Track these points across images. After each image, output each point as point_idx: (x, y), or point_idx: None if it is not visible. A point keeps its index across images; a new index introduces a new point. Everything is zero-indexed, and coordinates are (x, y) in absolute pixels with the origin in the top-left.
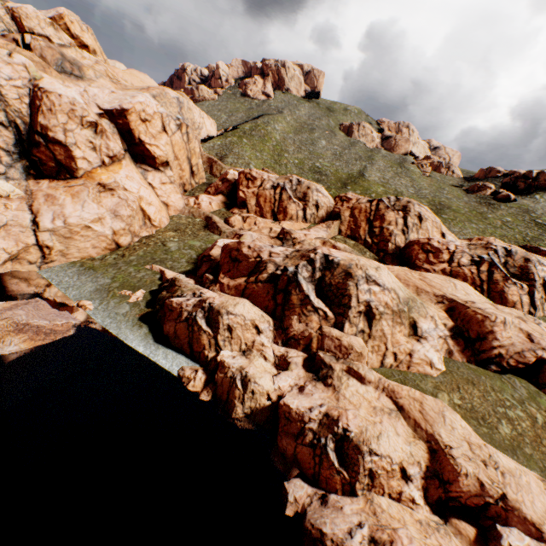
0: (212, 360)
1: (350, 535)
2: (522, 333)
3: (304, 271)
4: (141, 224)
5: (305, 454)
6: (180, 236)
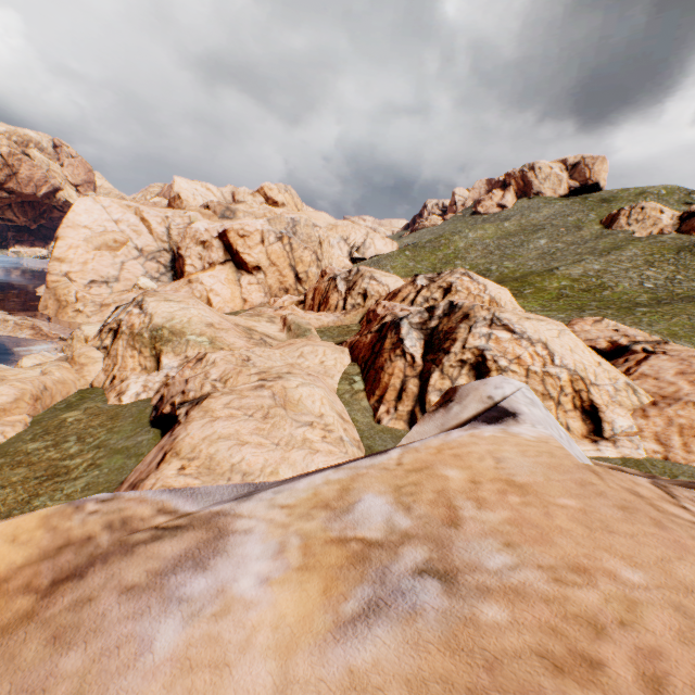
0: None
1: None
2: (200, 373)
3: None
4: None
5: None
6: None
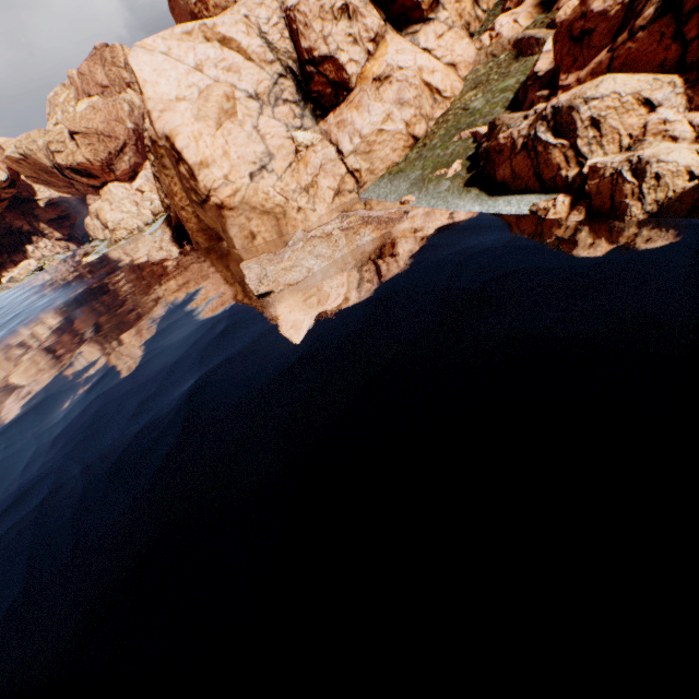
0: (575, 179)
1: None
2: None
3: None
4: (430, 105)
5: None
6: (483, 90)
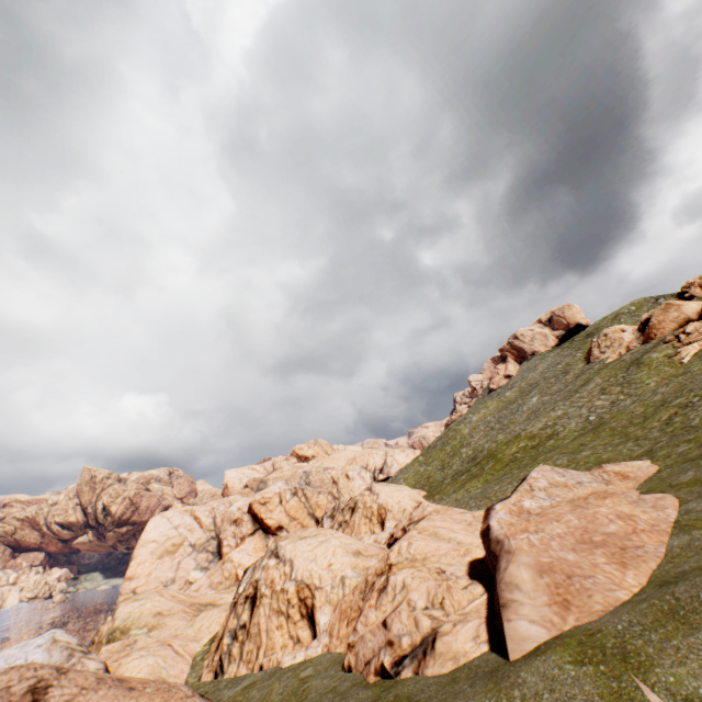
0: None
1: None
2: None
3: None
4: None
5: None
6: None
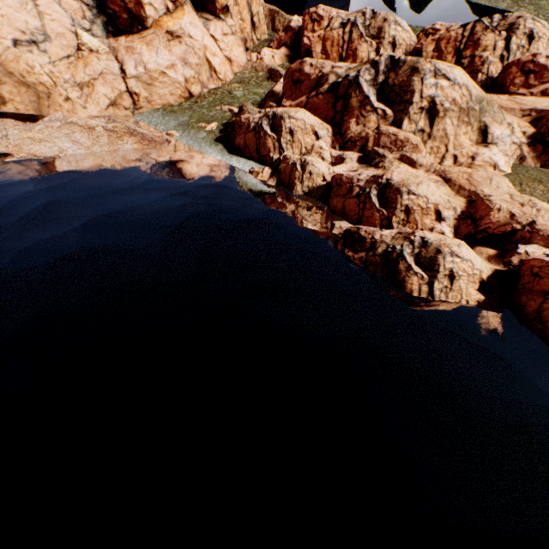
0: (276, 161)
1: (380, 230)
2: None
3: (366, 75)
4: (208, 77)
5: (352, 205)
6: (244, 87)
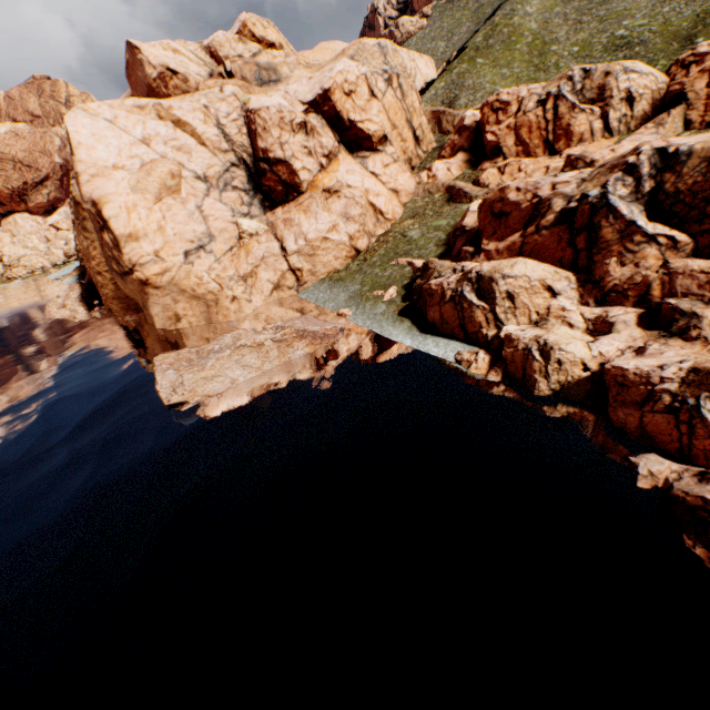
0: (494, 339)
1: None
2: None
3: (620, 188)
4: (373, 222)
5: (660, 424)
6: (420, 222)
